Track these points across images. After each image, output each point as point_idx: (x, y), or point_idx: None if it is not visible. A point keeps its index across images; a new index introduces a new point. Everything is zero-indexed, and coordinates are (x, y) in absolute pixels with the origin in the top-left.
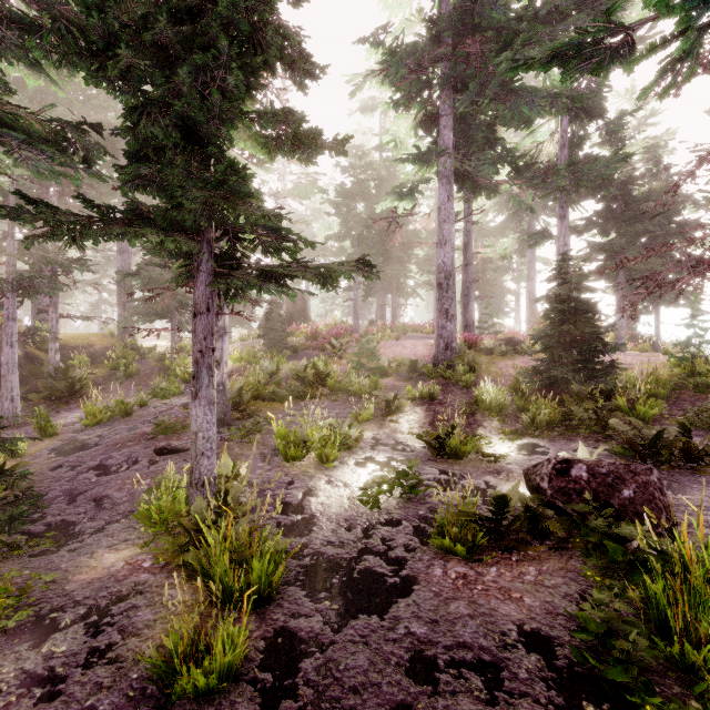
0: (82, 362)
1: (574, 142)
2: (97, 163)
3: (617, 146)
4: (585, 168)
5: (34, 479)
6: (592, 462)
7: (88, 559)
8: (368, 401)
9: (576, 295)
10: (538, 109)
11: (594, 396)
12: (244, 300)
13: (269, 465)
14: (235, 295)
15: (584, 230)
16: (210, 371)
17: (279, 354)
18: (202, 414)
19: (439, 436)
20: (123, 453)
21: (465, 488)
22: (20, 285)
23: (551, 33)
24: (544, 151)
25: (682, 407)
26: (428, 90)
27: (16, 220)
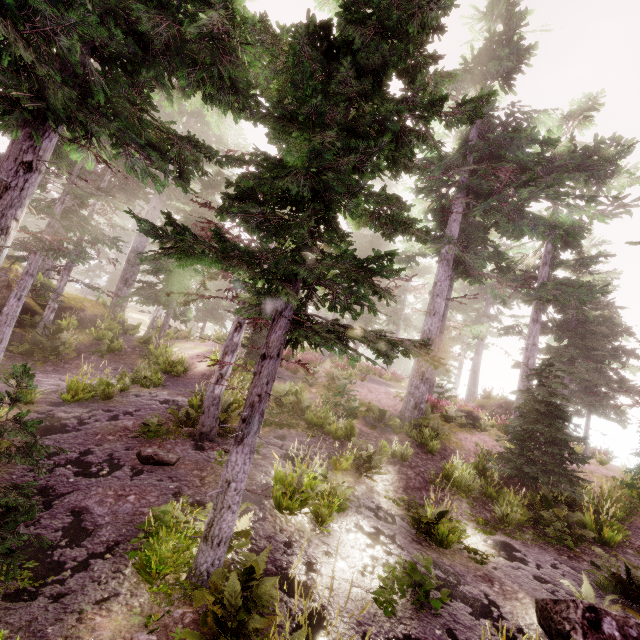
0: (70, 324)
1: (553, 262)
2: (187, 177)
3: (579, 273)
4: (567, 289)
5: (6, 460)
6: (620, 617)
7: (77, 623)
8: (350, 449)
9: (555, 401)
10: (537, 232)
11: (560, 503)
12: (303, 347)
13: (260, 509)
14: (298, 342)
15: (541, 331)
16: (261, 417)
17: (253, 365)
18: (241, 462)
19: (432, 520)
20: (104, 449)
21: (468, 599)
22: (51, 246)
23: (556, 179)
24: (525, 261)
25: (638, 536)
26: (447, 188)
27: (149, 234)
